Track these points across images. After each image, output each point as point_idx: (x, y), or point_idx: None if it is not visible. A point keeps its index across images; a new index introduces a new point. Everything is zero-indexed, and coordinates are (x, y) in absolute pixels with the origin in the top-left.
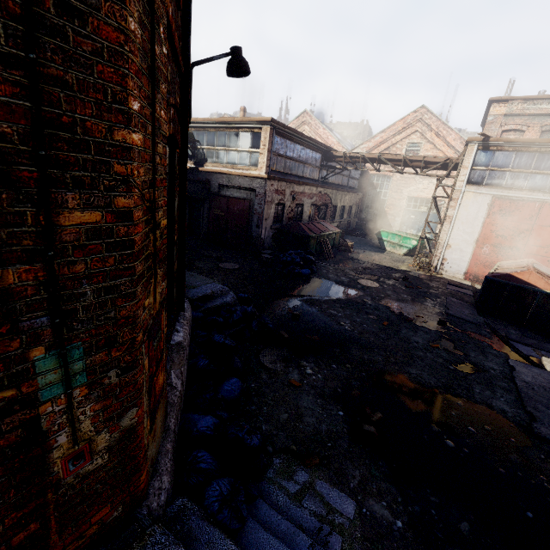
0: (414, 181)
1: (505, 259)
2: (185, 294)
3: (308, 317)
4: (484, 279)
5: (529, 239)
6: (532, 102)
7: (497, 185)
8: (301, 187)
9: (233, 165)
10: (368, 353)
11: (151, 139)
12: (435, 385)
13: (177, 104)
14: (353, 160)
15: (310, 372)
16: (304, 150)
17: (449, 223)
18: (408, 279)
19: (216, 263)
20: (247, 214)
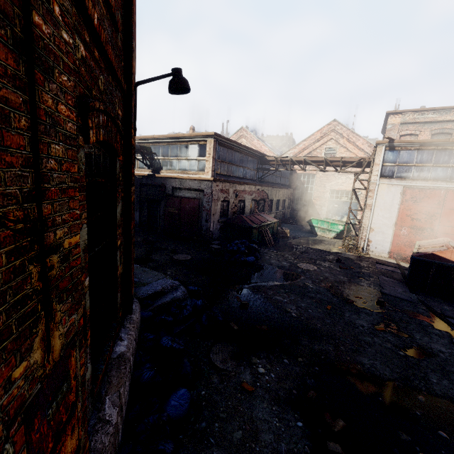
0: (334, 177)
1: (422, 238)
2: (135, 293)
3: (256, 305)
4: (410, 259)
5: (440, 220)
6: (420, 113)
7: (405, 177)
8: (242, 186)
9: (184, 171)
10: (317, 342)
11: (29, 136)
12: (390, 377)
13: (110, 112)
14: (283, 163)
15: (262, 371)
16: (243, 157)
17: (370, 210)
18: (341, 261)
19: (170, 255)
20: (197, 211)
